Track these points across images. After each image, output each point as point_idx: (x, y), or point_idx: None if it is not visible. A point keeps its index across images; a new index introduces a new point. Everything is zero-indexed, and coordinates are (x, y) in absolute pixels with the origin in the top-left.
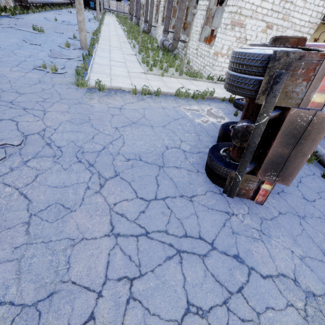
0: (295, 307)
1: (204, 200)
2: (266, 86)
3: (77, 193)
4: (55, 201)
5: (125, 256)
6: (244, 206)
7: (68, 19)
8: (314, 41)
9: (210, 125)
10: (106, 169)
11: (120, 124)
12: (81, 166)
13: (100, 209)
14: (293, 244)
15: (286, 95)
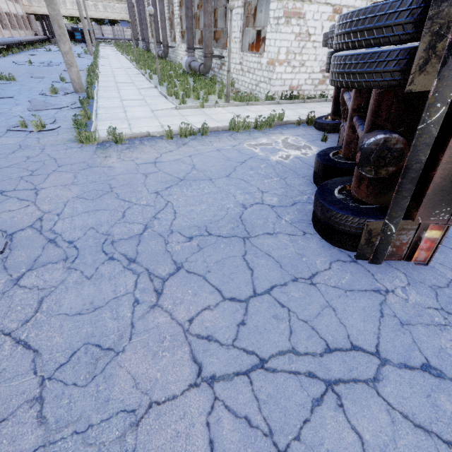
0: None
1: (333, 279)
2: (425, 55)
3: (119, 316)
4: (82, 342)
5: (238, 420)
6: (397, 273)
7: (48, 58)
8: None
9: (295, 160)
10: (159, 262)
11: (160, 185)
12: (115, 266)
13: (168, 337)
14: None
15: None
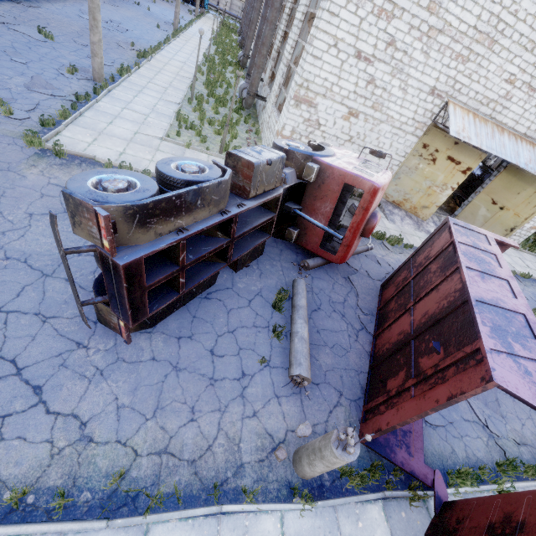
0: (53, 445)
1: (62, 325)
2: (73, 220)
3: None
4: None
5: None
6: (111, 342)
7: (124, 17)
8: (423, 147)
9: None
10: None
11: (42, 210)
12: None
13: None
14: (128, 392)
15: (90, 234)
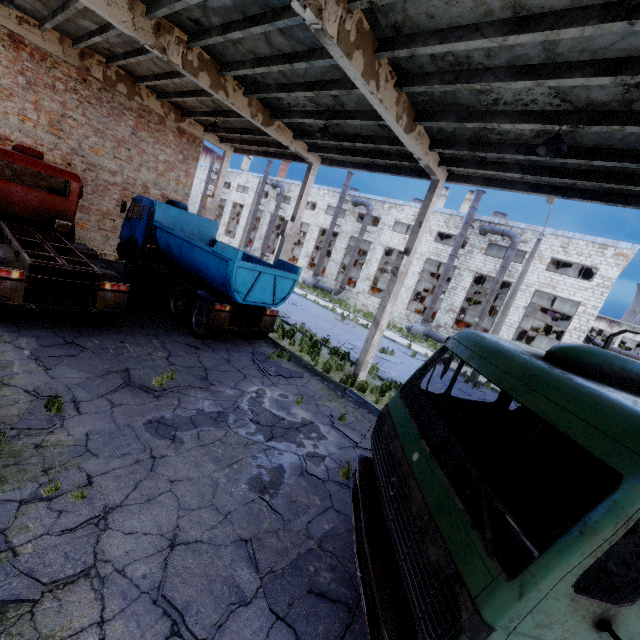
0: None
1: None
2: None
3: None
4: None
5: None
6: None
7: None
8: None
9: None
10: None
11: None
12: None
13: None
14: None
15: None
